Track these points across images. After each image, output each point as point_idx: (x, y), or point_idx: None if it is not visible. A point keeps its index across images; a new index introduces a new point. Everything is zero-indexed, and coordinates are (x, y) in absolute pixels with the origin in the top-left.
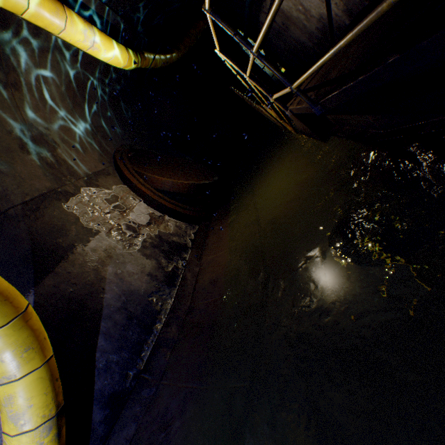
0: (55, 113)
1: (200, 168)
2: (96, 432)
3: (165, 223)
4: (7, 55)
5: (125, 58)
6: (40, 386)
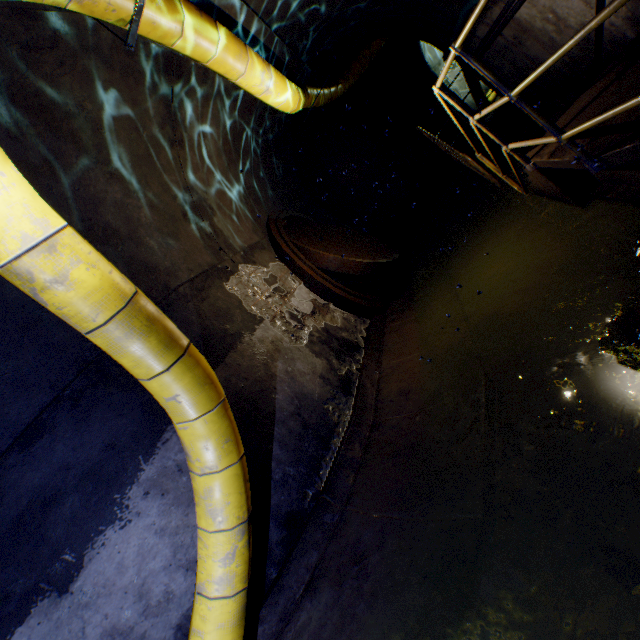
0: (212, 173)
1: (371, 242)
2: (273, 554)
3: (330, 314)
4: (176, 108)
5: (296, 100)
6: (236, 484)
